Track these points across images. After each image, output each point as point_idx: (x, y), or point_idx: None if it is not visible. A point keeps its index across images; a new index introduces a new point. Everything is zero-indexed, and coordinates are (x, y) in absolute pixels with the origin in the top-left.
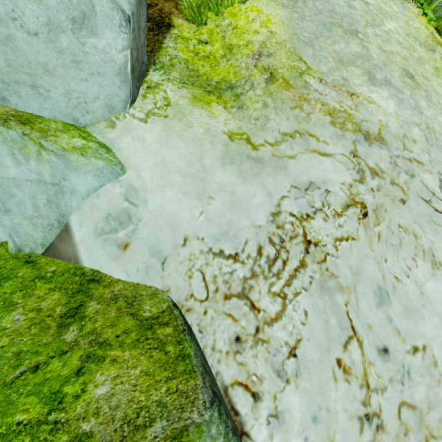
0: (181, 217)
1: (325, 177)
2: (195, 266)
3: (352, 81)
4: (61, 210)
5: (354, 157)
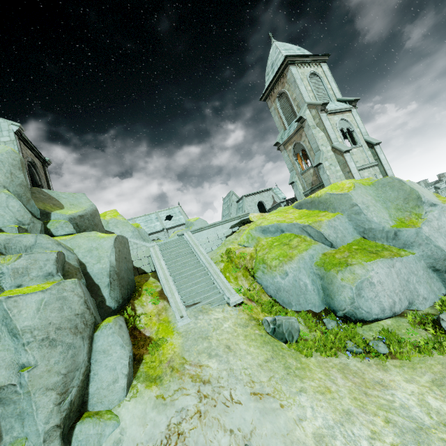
0: (137, 435)
1: (187, 404)
2: None
3: (202, 360)
4: (101, 443)
5: (199, 392)
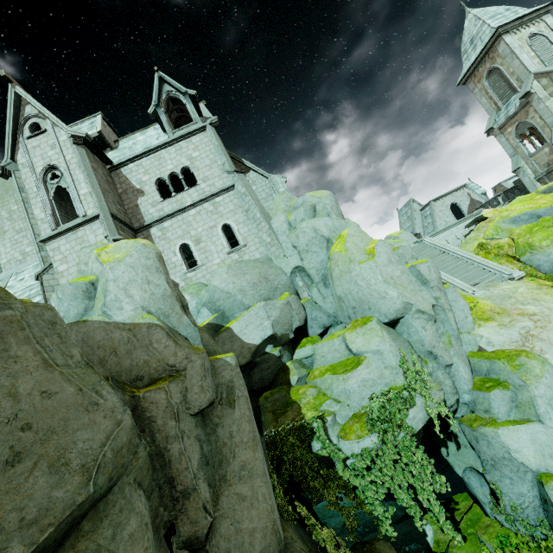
0: (500, 339)
1: (526, 325)
2: (509, 344)
3: (518, 307)
4: (477, 343)
5: (530, 319)
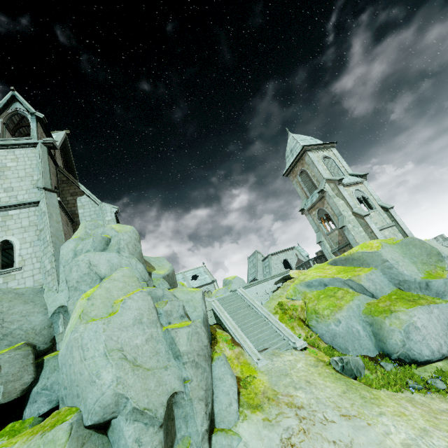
0: (258, 447)
1: (291, 424)
2: None
3: (290, 391)
4: None
5: (297, 415)
